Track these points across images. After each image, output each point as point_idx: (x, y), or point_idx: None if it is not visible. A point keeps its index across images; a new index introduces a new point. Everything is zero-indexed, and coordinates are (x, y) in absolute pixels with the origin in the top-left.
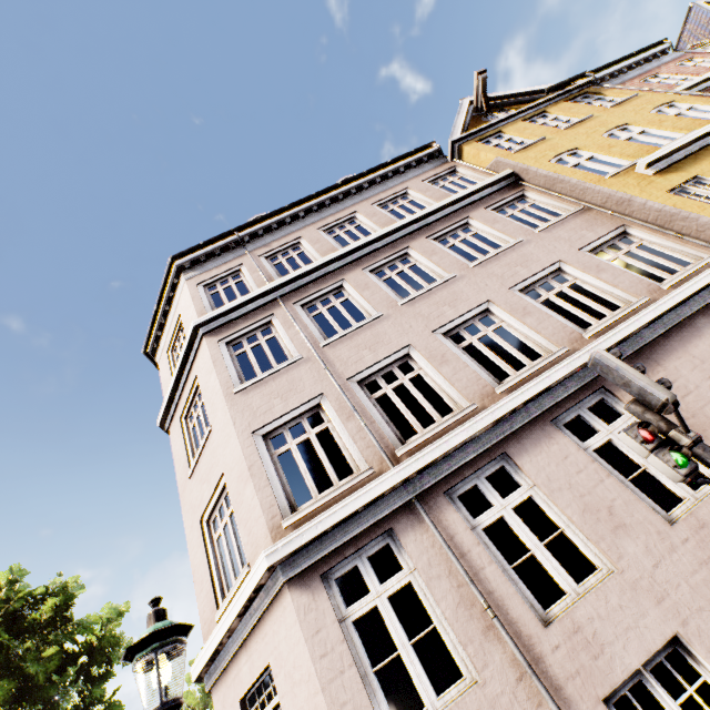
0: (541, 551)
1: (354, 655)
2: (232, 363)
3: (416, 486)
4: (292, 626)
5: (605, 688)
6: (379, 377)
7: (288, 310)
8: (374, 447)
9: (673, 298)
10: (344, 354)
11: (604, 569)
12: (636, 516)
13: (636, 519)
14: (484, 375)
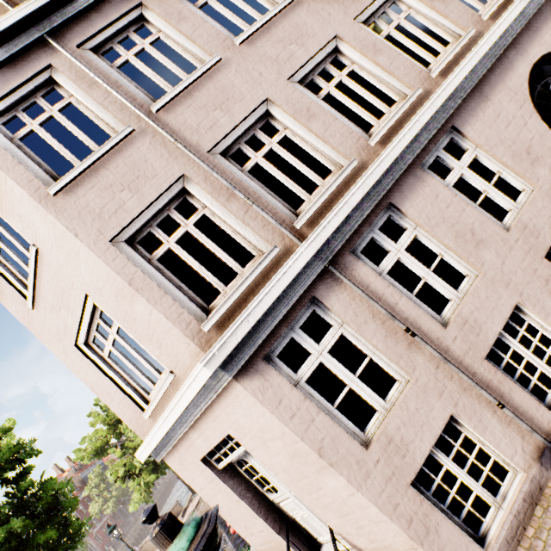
0: (432, 277)
1: (316, 404)
2: (20, 151)
3: (327, 253)
4: (251, 407)
5: (485, 351)
6: (244, 145)
7: (74, 57)
8: (270, 225)
9: (499, 28)
10: (190, 119)
11: (472, 276)
12: (488, 232)
13: (488, 234)
14: (353, 128)
